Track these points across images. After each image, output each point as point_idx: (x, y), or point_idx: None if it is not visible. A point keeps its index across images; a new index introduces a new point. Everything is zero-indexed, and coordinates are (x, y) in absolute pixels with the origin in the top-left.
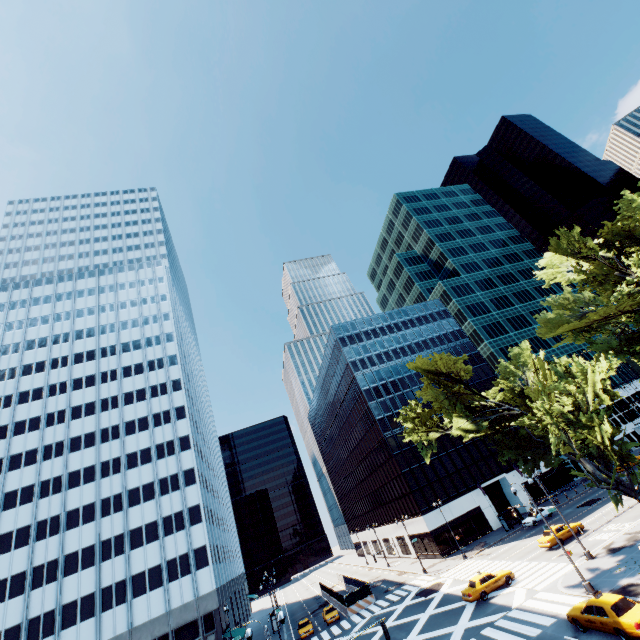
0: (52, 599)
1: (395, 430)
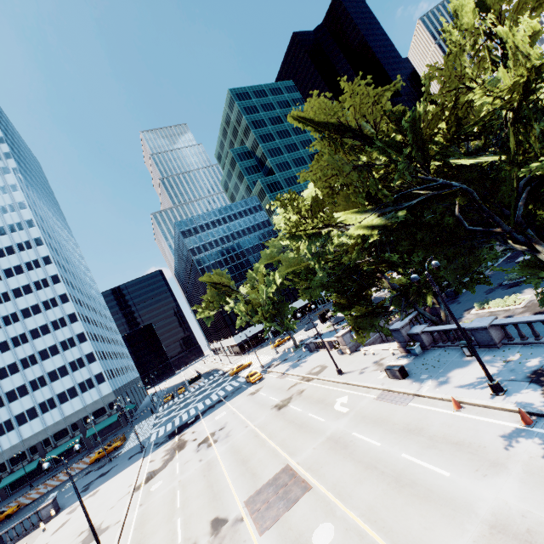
0: (6, 415)
1: None
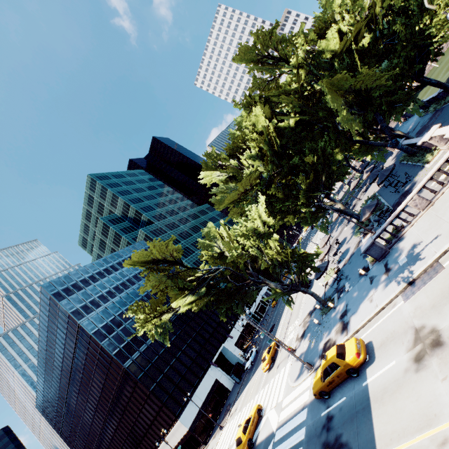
0: None
1: (134, 355)
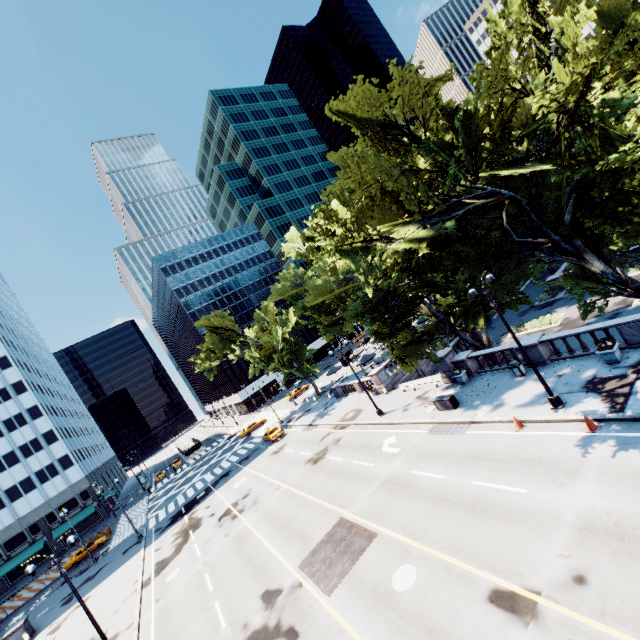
0: None
1: None
